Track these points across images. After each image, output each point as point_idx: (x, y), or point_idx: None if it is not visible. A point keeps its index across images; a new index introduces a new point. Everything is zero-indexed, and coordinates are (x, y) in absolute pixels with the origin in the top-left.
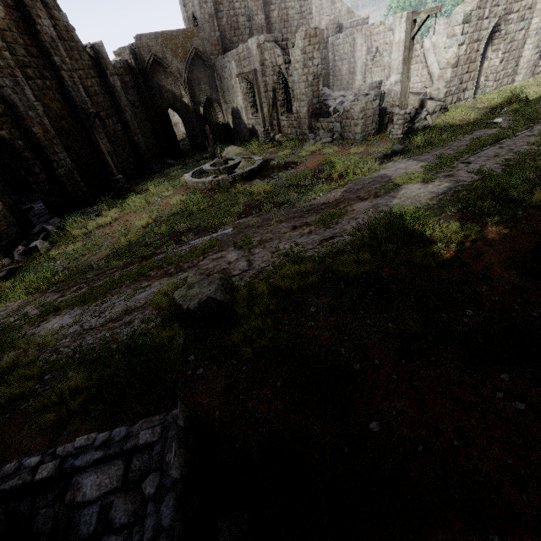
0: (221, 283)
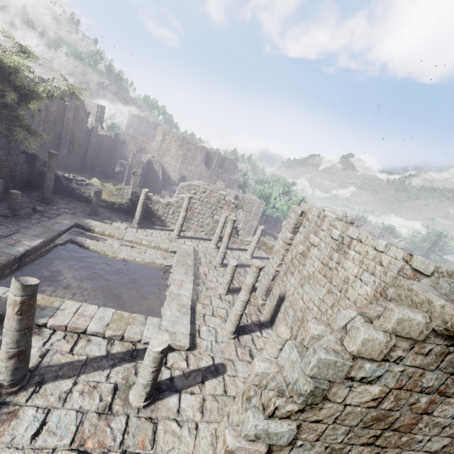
0: None
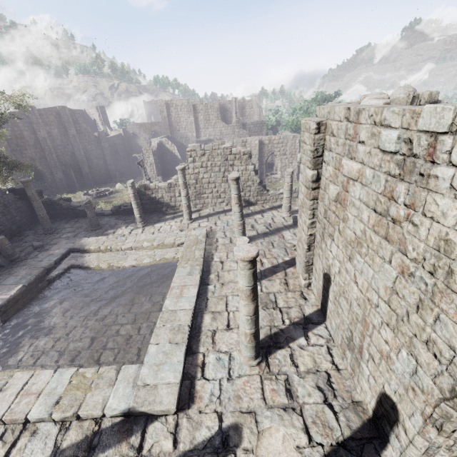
0: None
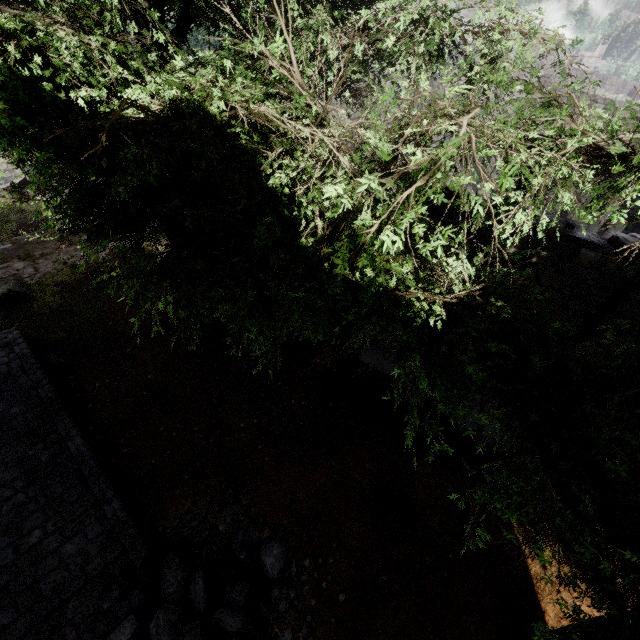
0: (17, 282)
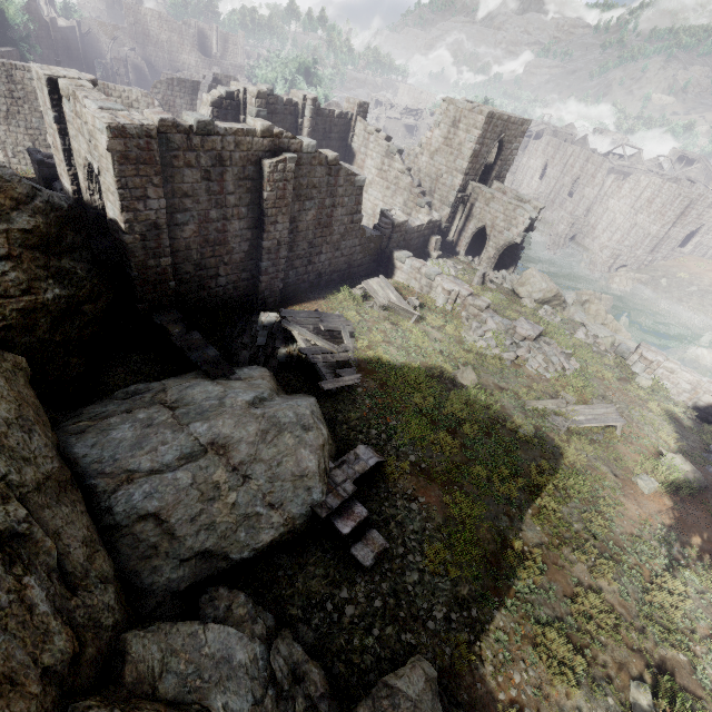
0: None
